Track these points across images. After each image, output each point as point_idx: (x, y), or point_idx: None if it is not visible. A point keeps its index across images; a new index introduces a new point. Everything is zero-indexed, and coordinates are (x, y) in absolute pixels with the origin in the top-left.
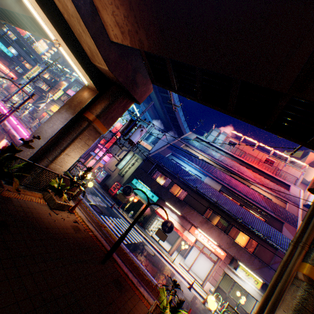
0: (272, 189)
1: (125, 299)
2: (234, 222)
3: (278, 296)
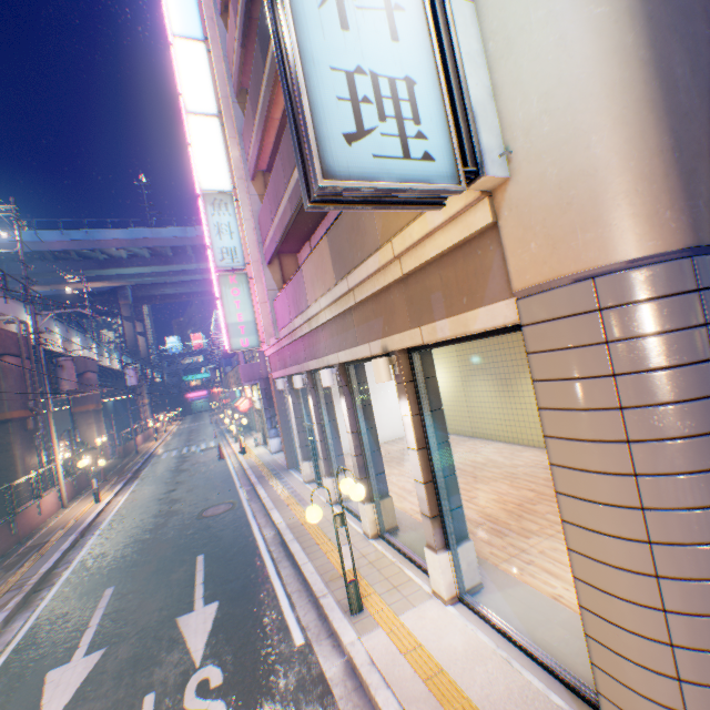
0: None
1: None
2: None
3: None
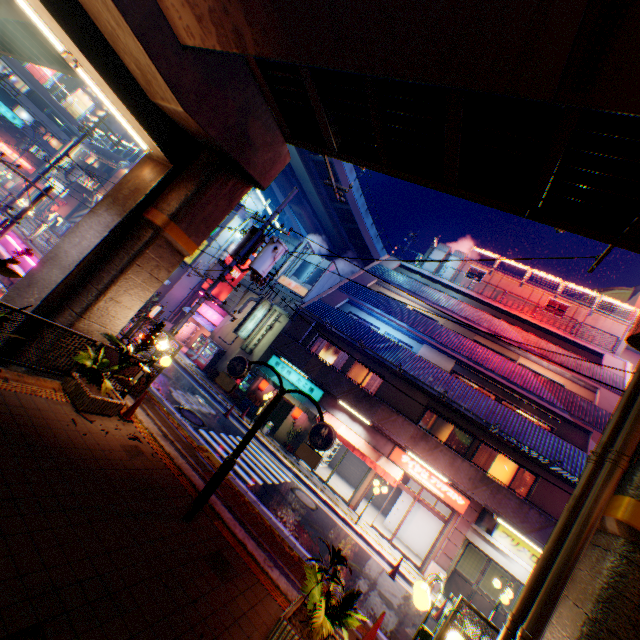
0: (564, 364)
1: (233, 593)
2: (484, 434)
3: (562, 572)
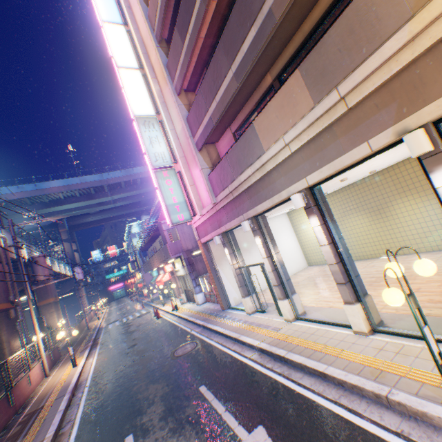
0: None
1: None
2: None
3: None
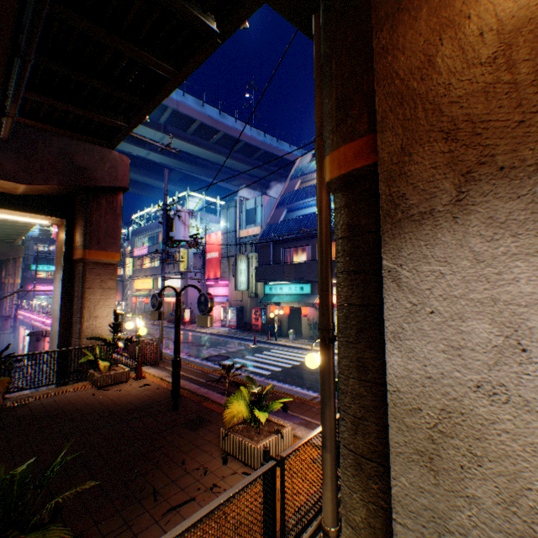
0: None
1: (202, 434)
2: None
3: (320, 261)
